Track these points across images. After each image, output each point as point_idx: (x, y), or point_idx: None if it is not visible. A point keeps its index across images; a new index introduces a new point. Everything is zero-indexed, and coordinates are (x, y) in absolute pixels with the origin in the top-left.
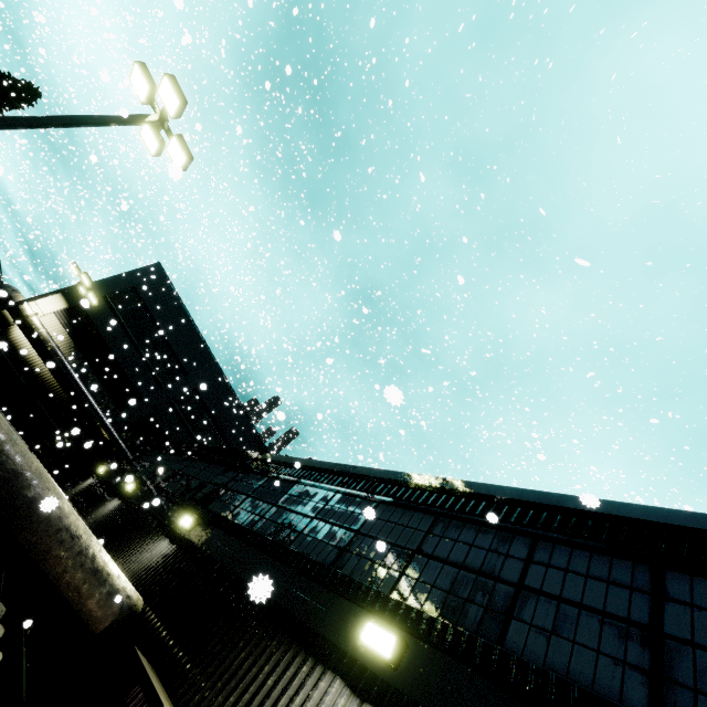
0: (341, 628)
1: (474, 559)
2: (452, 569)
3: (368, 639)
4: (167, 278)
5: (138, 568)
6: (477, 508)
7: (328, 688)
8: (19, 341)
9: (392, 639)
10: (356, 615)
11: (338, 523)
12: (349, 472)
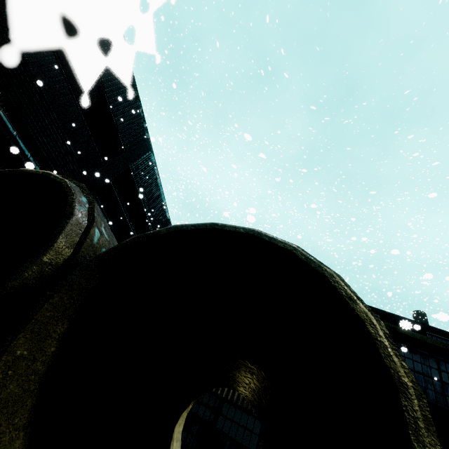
0: None
1: None
2: None
3: None
4: None
5: None
6: None
7: None
8: None
9: None
10: None
11: None
12: None
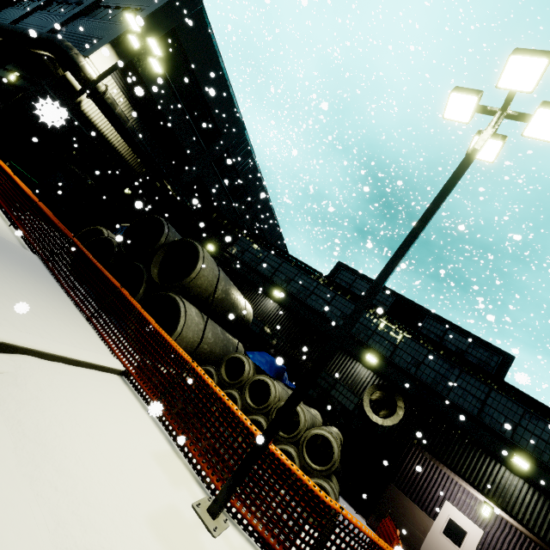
0: (498, 449)
1: (544, 436)
2: (535, 437)
3: (518, 462)
4: (202, 10)
5: (355, 378)
6: (548, 418)
7: (501, 468)
8: (90, 114)
9: (527, 465)
10: (503, 447)
11: (471, 393)
12: (474, 367)
